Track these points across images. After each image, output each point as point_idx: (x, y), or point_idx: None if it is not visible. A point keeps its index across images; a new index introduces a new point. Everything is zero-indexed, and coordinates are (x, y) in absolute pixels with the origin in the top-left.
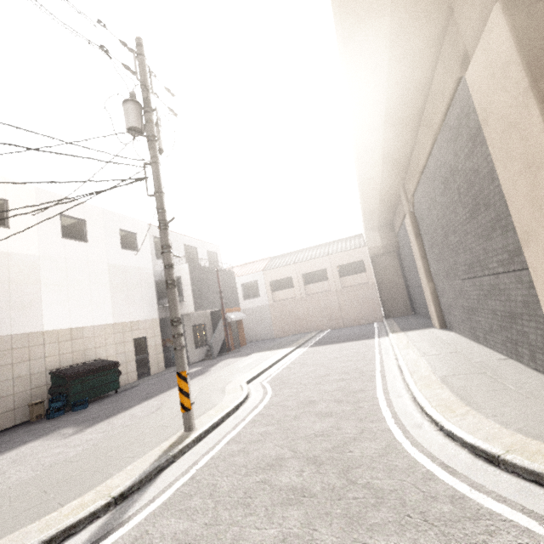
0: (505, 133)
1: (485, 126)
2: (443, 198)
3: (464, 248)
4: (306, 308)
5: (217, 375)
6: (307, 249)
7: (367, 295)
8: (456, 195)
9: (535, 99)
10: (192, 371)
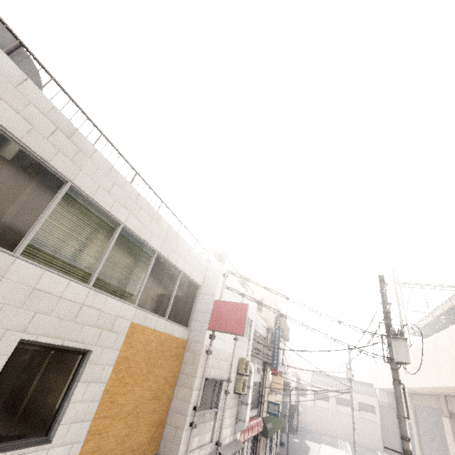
0: (449, 441)
1: (446, 434)
2: (431, 426)
3: (439, 452)
4: (334, 419)
5: (324, 453)
6: (336, 377)
7: (374, 430)
8: (437, 433)
9: (454, 443)
10: (296, 441)
